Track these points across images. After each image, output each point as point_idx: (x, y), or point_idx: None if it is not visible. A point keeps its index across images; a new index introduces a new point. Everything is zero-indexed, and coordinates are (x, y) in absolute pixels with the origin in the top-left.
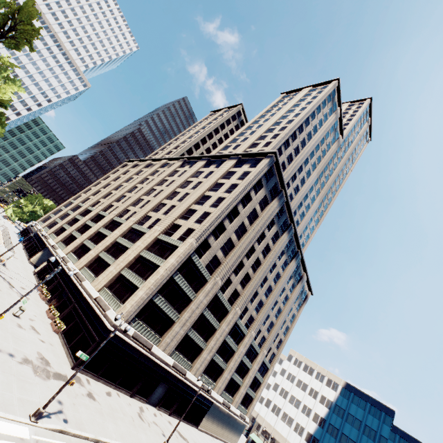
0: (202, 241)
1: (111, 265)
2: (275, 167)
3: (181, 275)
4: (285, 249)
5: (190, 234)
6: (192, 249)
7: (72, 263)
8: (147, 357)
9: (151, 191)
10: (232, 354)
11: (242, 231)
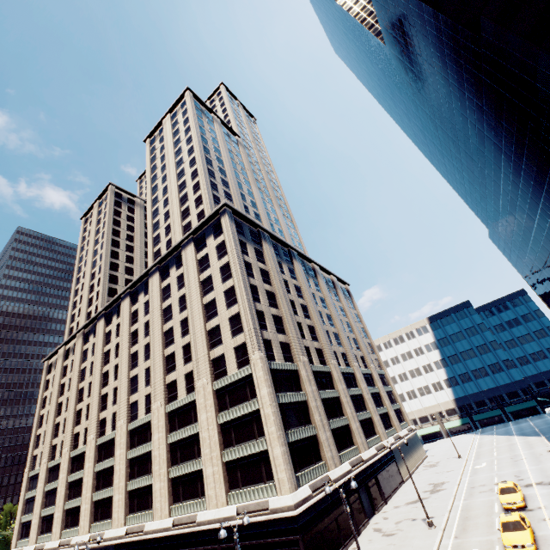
0: (263, 344)
1: (204, 468)
2: (235, 216)
3: (280, 392)
4: (305, 274)
5: (244, 351)
6: (265, 361)
7: (149, 522)
8: (334, 490)
9: (134, 358)
10: (362, 398)
11: (272, 298)
